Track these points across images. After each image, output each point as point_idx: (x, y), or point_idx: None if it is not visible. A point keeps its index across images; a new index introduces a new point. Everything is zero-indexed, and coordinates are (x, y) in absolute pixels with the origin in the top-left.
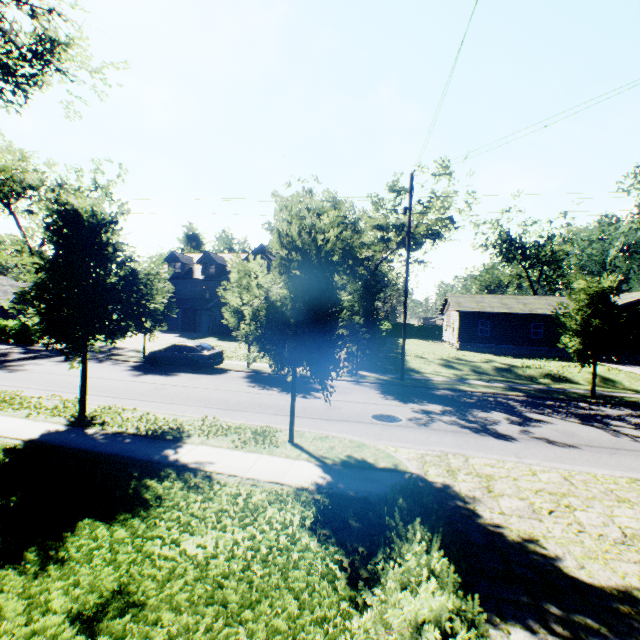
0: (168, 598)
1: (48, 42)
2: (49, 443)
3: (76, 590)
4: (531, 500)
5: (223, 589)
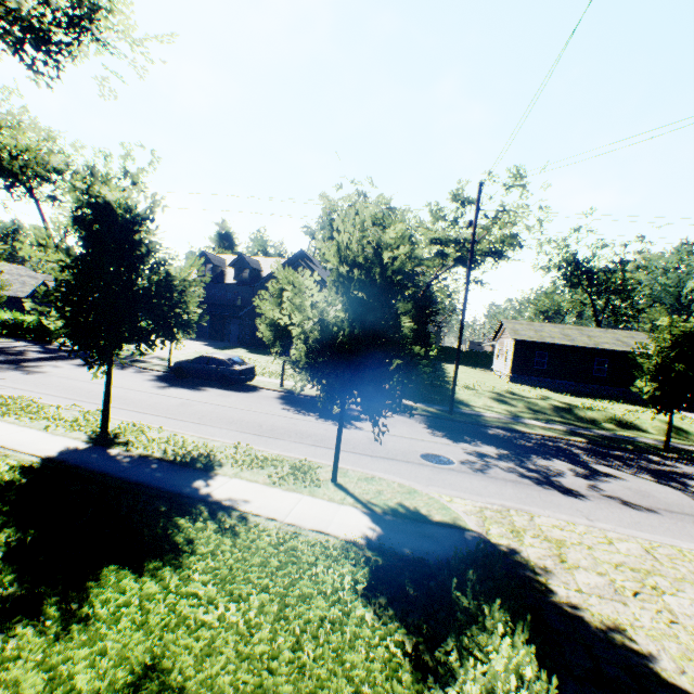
0: (209, 681)
1: (87, 5)
2: (69, 463)
3: (103, 662)
4: (611, 576)
5: (272, 674)
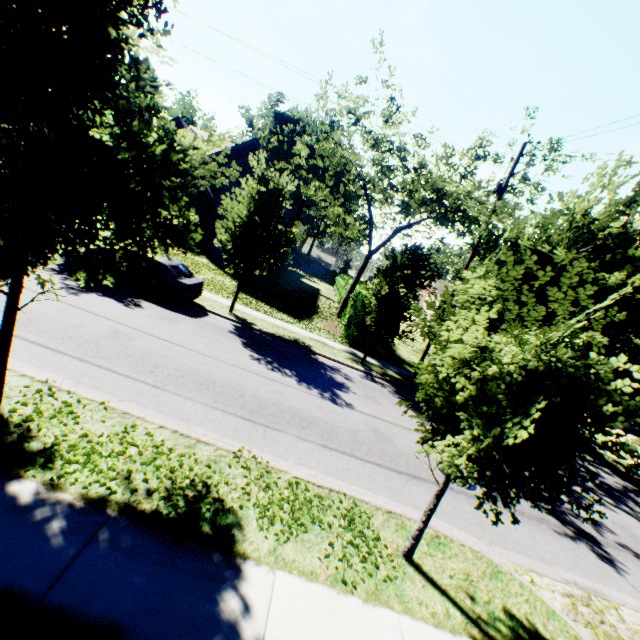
0: None
1: None
2: None
3: None
4: None
5: None
